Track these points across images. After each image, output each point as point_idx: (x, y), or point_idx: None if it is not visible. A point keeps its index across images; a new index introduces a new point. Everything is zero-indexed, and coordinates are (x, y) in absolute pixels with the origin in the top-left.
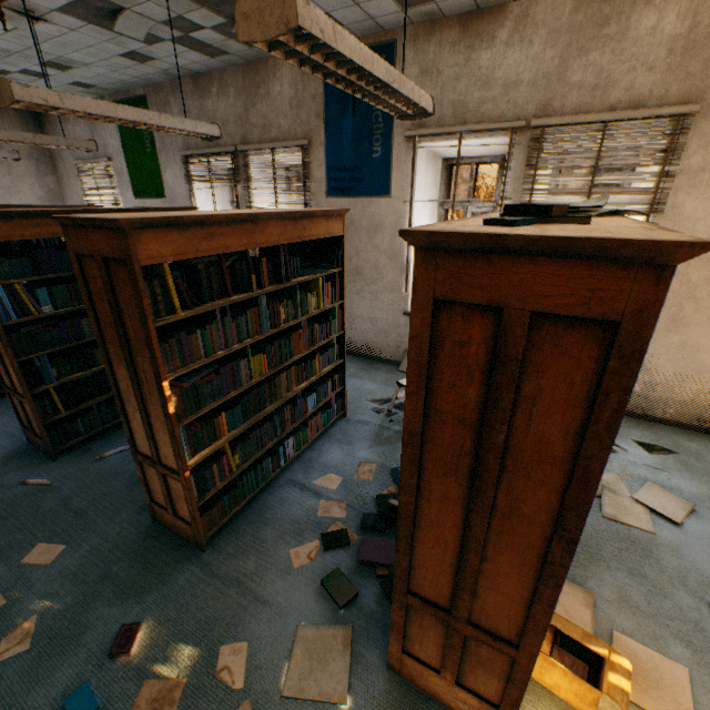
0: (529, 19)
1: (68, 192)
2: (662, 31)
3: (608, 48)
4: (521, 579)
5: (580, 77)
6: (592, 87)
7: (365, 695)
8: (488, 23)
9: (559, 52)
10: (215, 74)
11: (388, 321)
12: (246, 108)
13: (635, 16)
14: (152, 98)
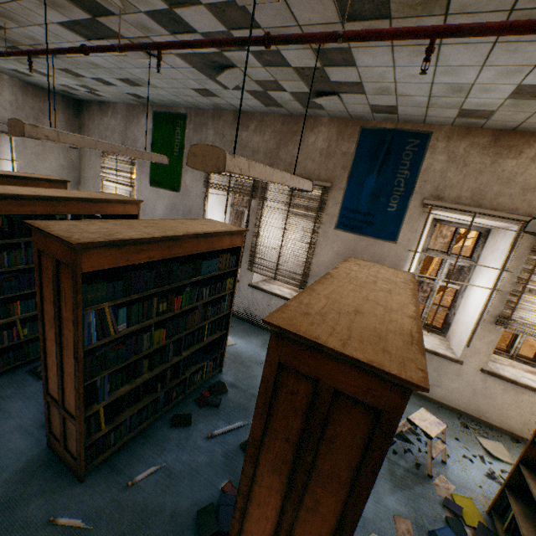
0: None
1: (86, 165)
2: None
3: None
4: None
5: None
6: None
7: None
8: (518, 141)
9: None
10: (257, 115)
11: None
12: (278, 146)
13: None
14: (192, 117)
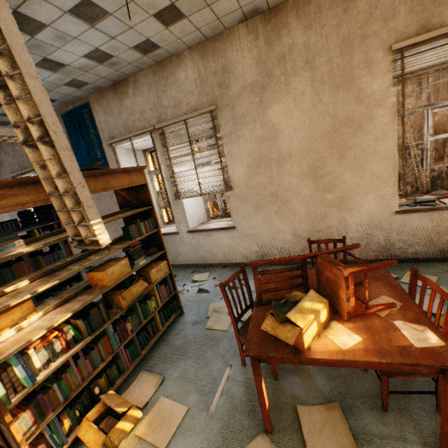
0: (138, 82)
1: None
2: (189, 78)
3: (173, 88)
4: None
5: (168, 102)
6: (174, 106)
7: None
8: (123, 87)
9: (155, 94)
10: None
11: None
12: None
13: (177, 73)
14: None
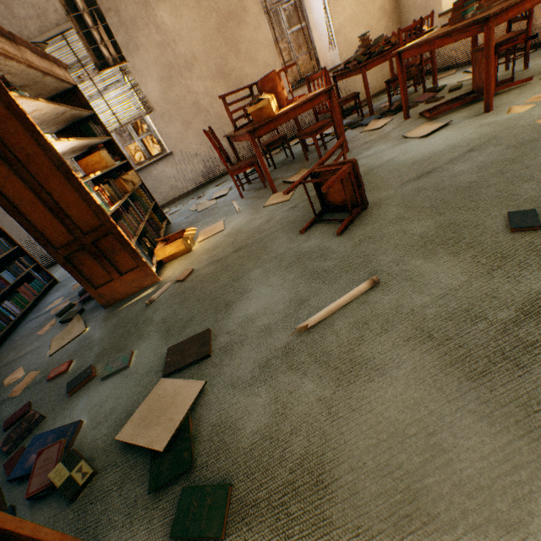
0: None
1: None
2: None
3: None
4: (69, 189)
5: (25, 12)
6: (37, 16)
7: (96, 322)
8: None
9: None
10: None
11: None
12: None
13: None
14: None
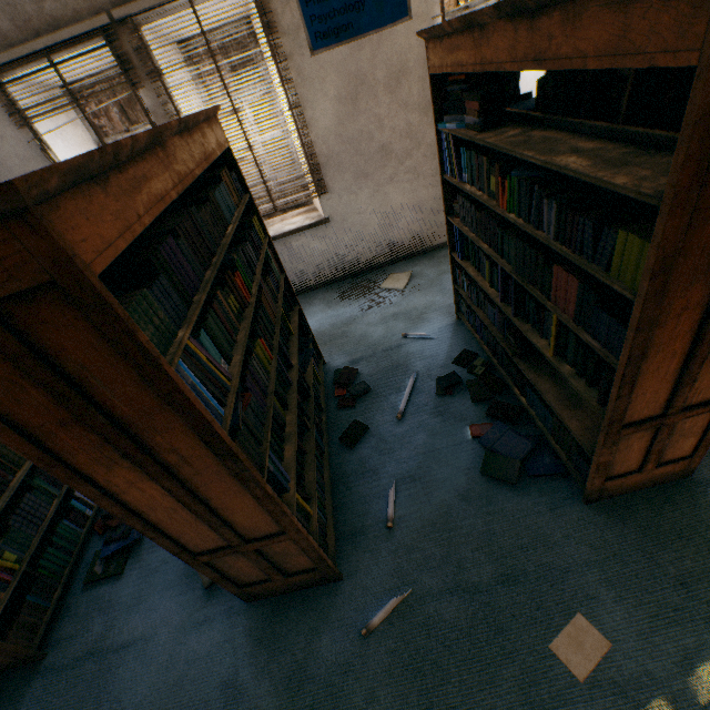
0: None
1: None
2: None
3: None
4: None
5: None
6: None
7: None
8: None
9: None
10: None
11: (436, 197)
12: None
13: None
14: None
